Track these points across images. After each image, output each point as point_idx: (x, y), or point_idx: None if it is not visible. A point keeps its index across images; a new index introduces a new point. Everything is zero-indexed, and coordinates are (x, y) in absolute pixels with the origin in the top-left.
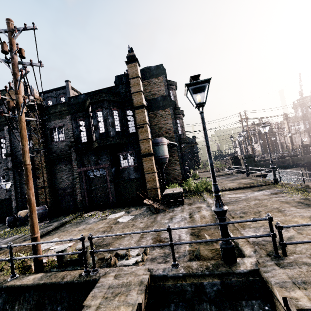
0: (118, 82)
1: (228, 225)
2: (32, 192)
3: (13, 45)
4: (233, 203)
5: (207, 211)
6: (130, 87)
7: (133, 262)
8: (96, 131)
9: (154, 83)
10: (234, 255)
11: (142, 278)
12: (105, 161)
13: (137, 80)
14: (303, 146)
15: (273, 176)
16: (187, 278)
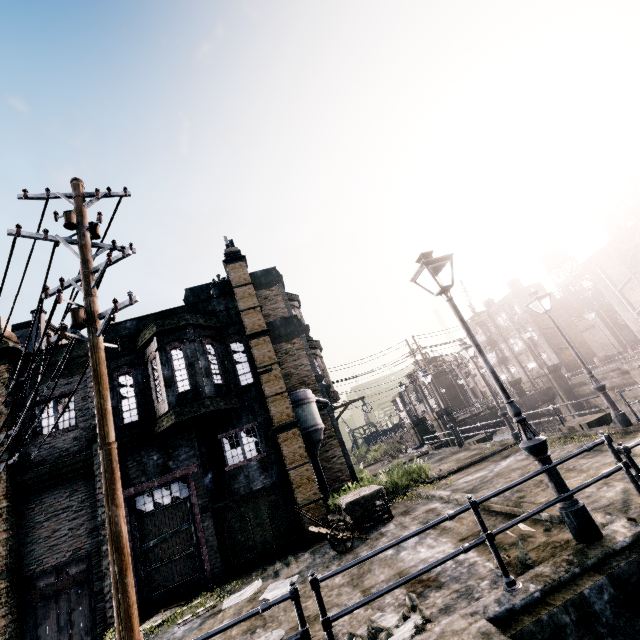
0: (193, 299)
1: (522, 506)
2: (123, 514)
3: (84, 217)
4: (483, 487)
5: (453, 508)
6: (237, 300)
7: (411, 632)
8: (171, 391)
9: (264, 298)
10: (594, 521)
11: (476, 629)
12: (187, 460)
13: (248, 289)
14: (512, 384)
15: (511, 430)
16: (549, 600)
